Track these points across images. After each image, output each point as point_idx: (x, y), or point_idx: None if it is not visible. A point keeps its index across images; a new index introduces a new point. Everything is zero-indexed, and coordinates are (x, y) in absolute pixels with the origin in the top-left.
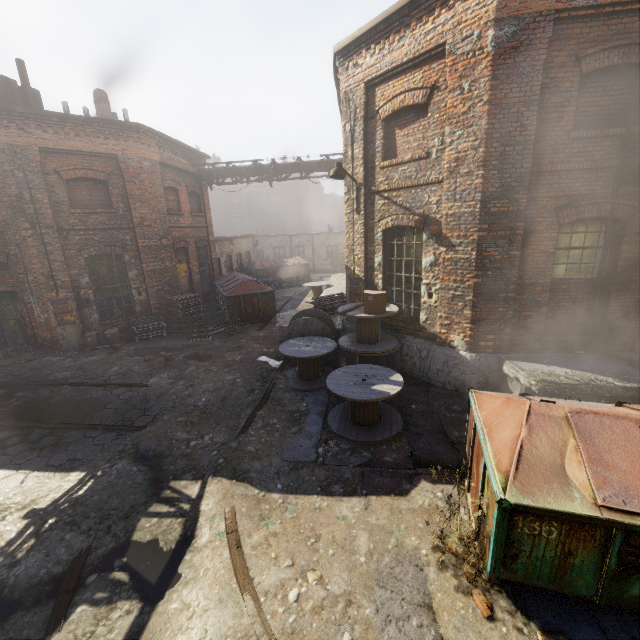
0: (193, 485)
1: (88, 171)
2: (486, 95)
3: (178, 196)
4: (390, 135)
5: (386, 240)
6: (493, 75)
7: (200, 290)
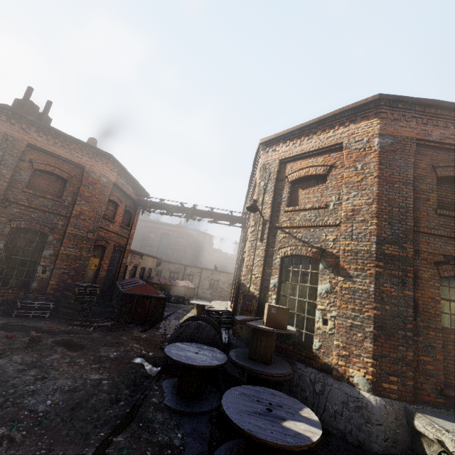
0: None
1: (57, 169)
2: (375, 172)
3: (116, 209)
4: (294, 192)
5: (283, 266)
6: (380, 162)
7: (101, 285)
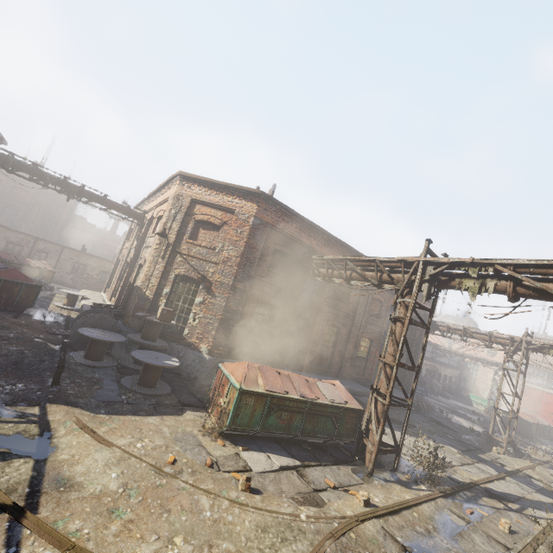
0: (31, 409)
1: None
2: (246, 239)
3: None
4: (197, 229)
5: (176, 281)
6: (250, 234)
7: None
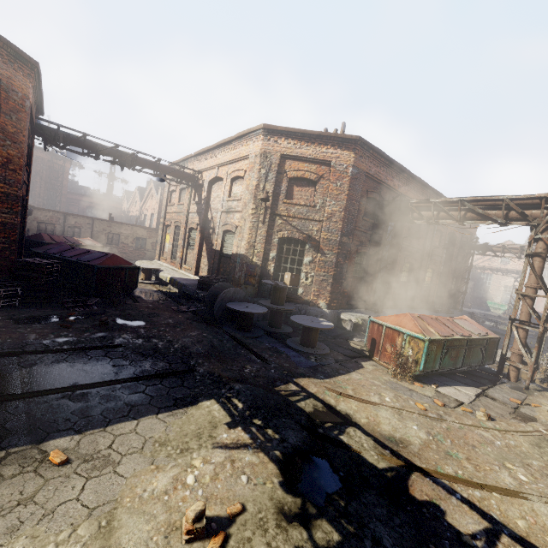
0: (289, 386)
1: None
2: (347, 192)
3: None
4: (290, 187)
5: (279, 244)
6: (350, 185)
7: None
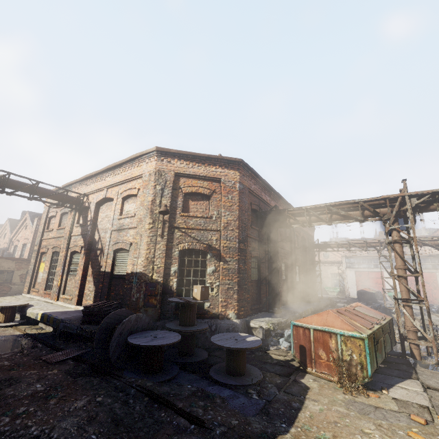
0: None
1: None
2: (238, 203)
3: None
4: (186, 201)
5: (179, 256)
6: (239, 198)
7: None
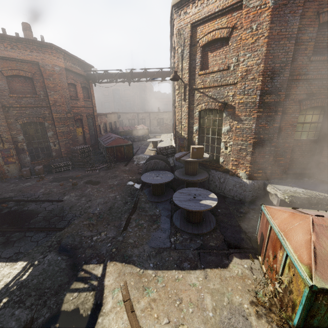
0: (98, 267)
1: (20, 71)
2: (266, 32)
3: (76, 89)
4: (205, 56)
5: (200, 116)
6: (271, 20)
7: (90, 143)
